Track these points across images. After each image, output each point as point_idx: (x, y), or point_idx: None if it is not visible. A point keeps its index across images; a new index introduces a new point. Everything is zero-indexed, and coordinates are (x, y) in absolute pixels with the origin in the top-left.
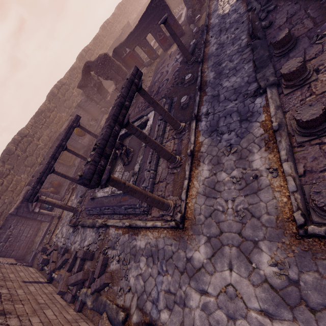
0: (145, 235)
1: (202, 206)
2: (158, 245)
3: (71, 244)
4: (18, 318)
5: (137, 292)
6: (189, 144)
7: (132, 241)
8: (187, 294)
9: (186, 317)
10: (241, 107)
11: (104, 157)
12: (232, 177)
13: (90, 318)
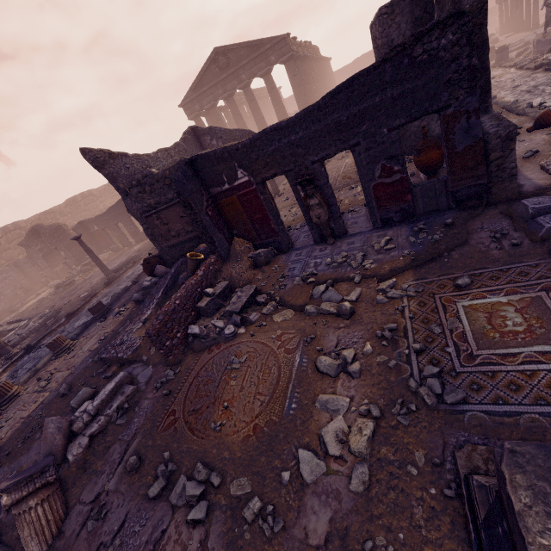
0: None
1: None
2: None
3: None
4: None
5: None
6: None
7: None
8: None
9: None
10: (45, 355)
11: None
12: None
13: None
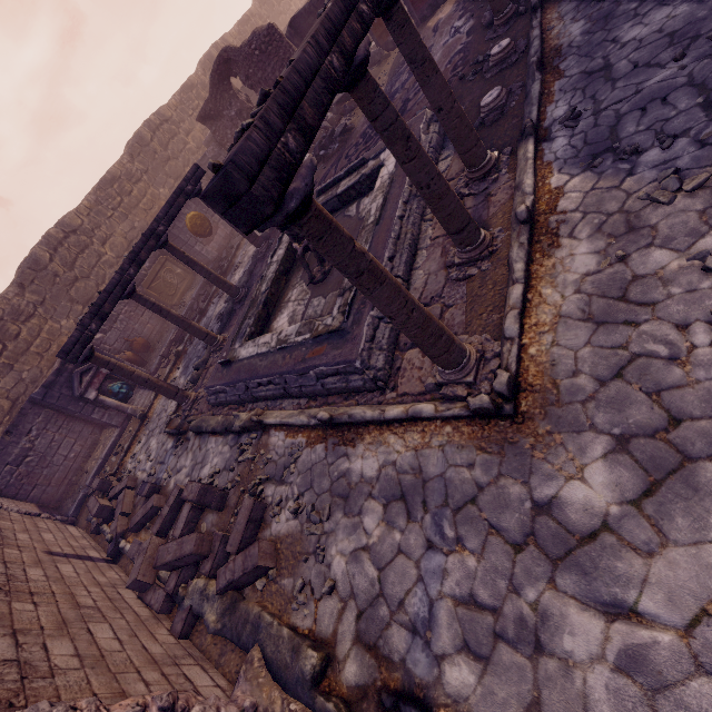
0: (380, 444)
1: (583, 349)
2: (424, 469)
3: (169, 475)
4: (12, 638)
5: (357, 597)
6: (518, 196)
7: (336, 462)
8: (548, 614)
9: (551, 687)
10: (707, 68)
11: (297, 126)
12: (697, 256)
13: (214, 656)
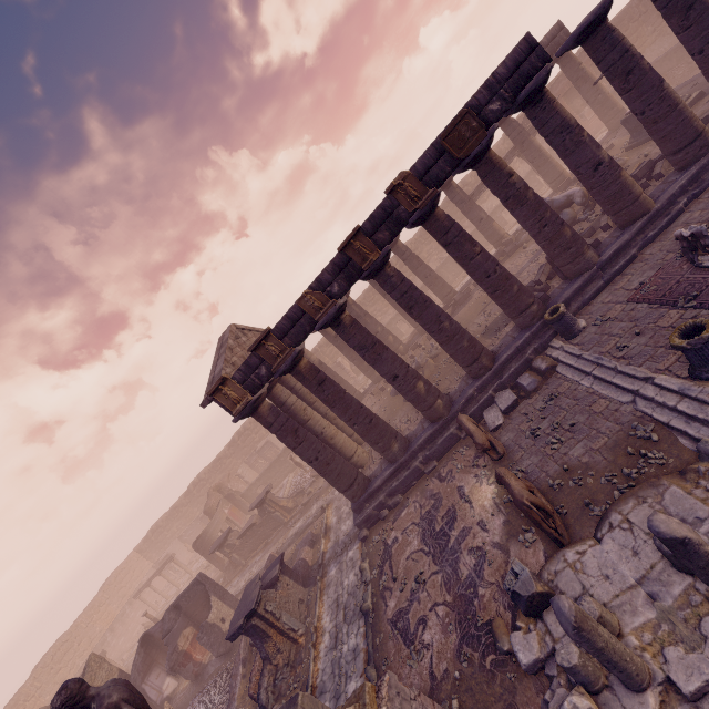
0: None
1: None
2: None
3: None
4: None
5: None
6: None
7: None
8: None
9: None
10: None
11: None
12: None
13: None
